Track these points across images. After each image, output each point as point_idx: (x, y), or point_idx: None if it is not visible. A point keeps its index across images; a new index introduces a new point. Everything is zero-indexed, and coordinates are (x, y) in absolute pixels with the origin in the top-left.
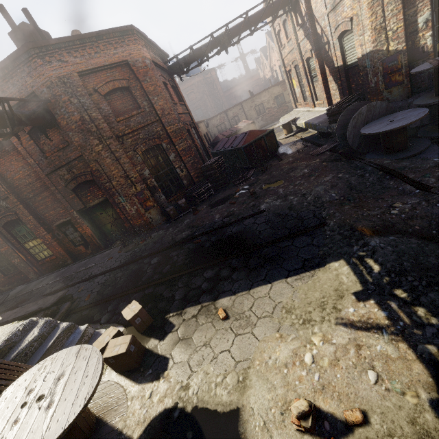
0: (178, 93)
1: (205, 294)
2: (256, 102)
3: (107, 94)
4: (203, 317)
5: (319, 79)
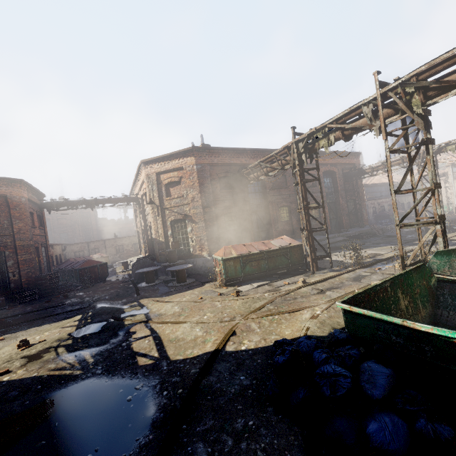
0: (42, 220)
1: None
2: (118, 243)
3: None
4: None
5: (146, 242)
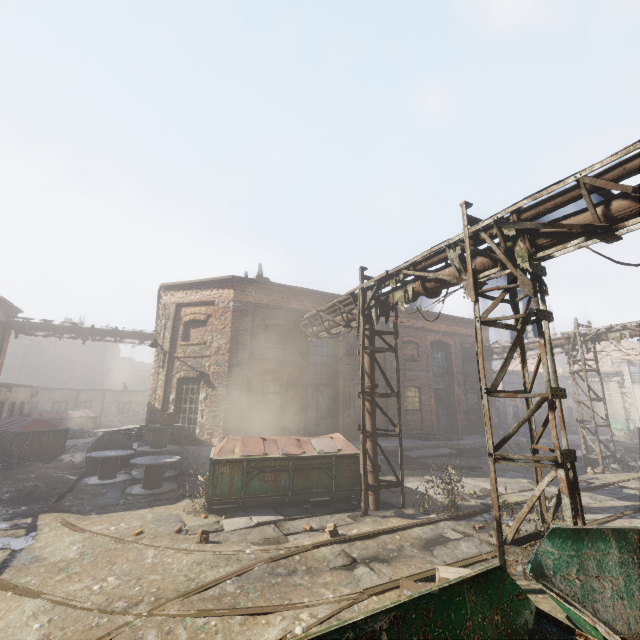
0: (0, 346)
1: None
2: (124, 398)
3: None
4: None
5: None
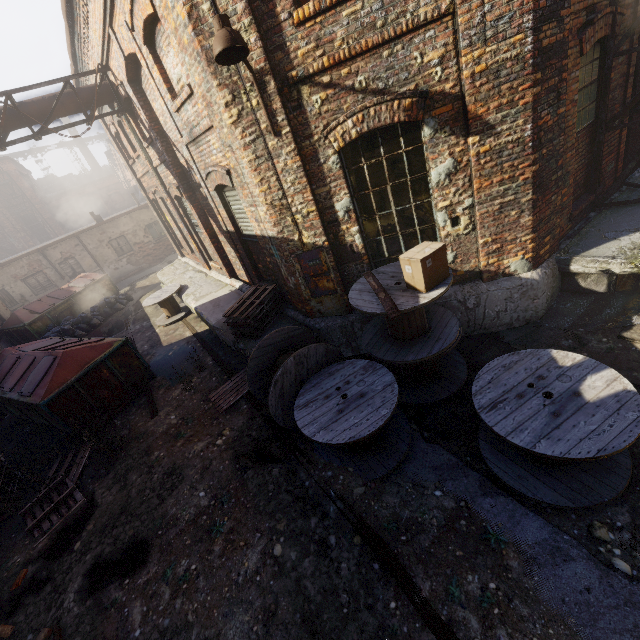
0: None
1: None
2: (110, 233)
3: None
4: None
5: (205, 235)
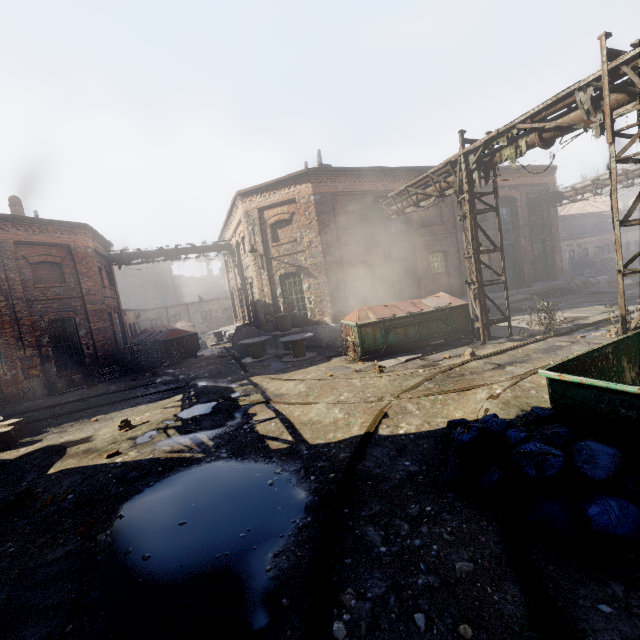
0: (112, 278)
1: (84, 417)
2: (204, 308)
3: (35, 263)
4: (78, 424)
5: (245, 305)
